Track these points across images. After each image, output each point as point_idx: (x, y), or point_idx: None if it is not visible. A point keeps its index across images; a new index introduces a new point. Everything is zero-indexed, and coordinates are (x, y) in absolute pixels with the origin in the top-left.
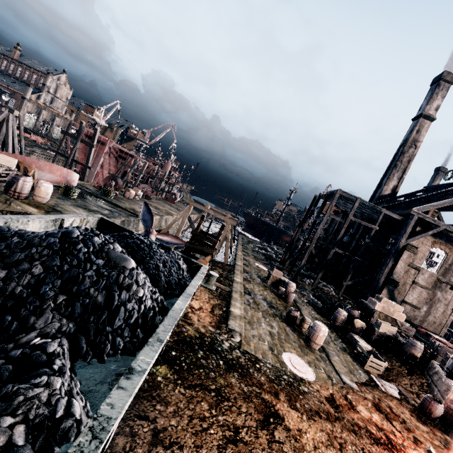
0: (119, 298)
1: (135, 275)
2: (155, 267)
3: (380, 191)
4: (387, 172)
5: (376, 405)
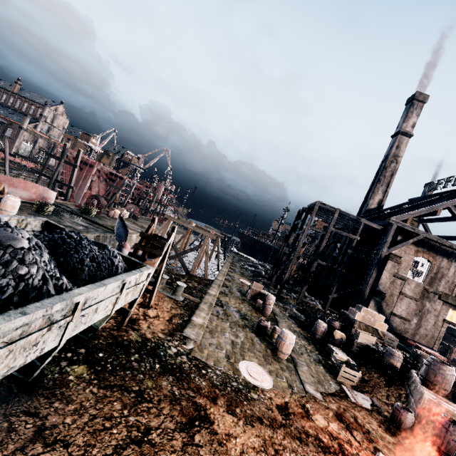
0: None
1: (22, 254)
2: (79, 261)
3: (366, 205)
4: (372, 186)
5: (339, 415)
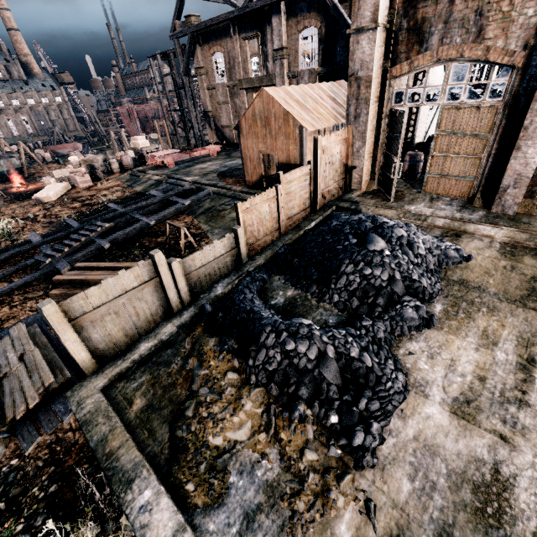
0: None
1: None
2: None
3: None
4: None
5: None
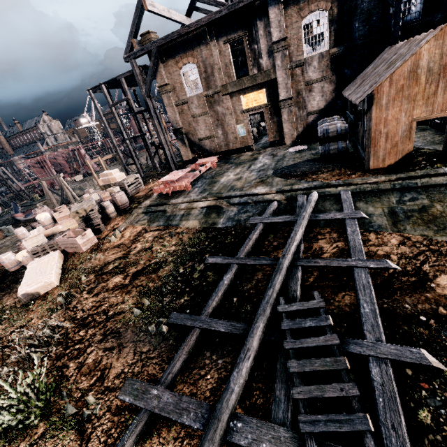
0: None
1: None
2: None
3: None
4: None
5: None
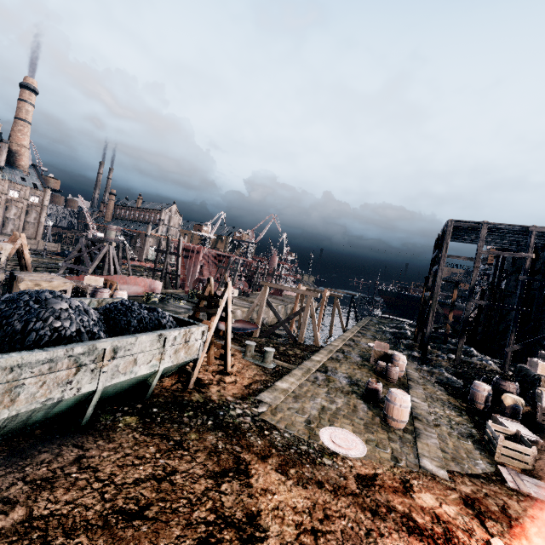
0: (34, 326)
1: (59, 313)
2: (127, 322)
3: None
4: None
5: (470, 499)
